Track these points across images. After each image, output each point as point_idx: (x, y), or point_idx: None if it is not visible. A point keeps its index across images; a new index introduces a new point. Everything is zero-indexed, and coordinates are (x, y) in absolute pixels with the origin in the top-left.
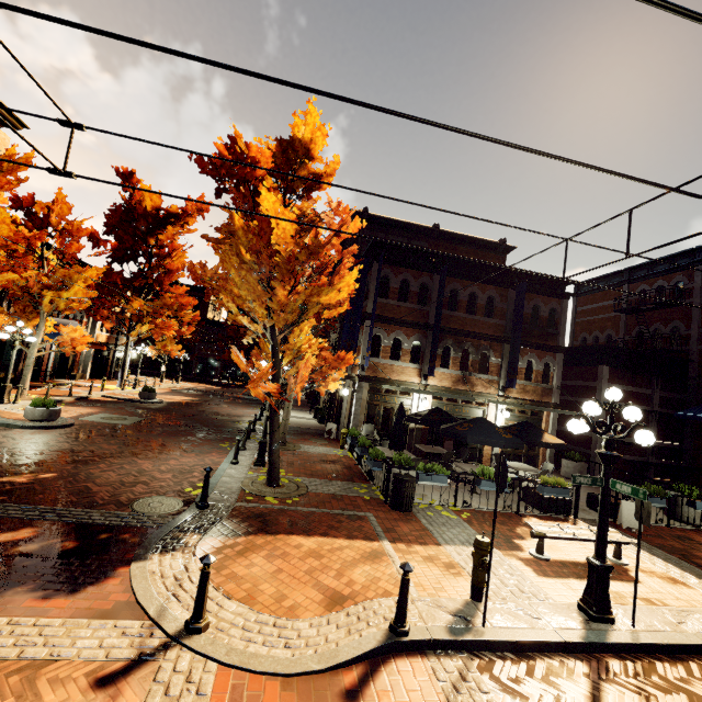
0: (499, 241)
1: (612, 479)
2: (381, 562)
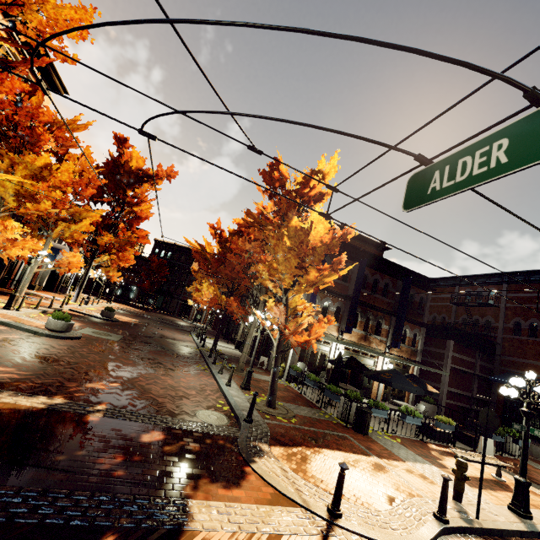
0: (381, 243)
1: (531, 427)
2: (386, 472)
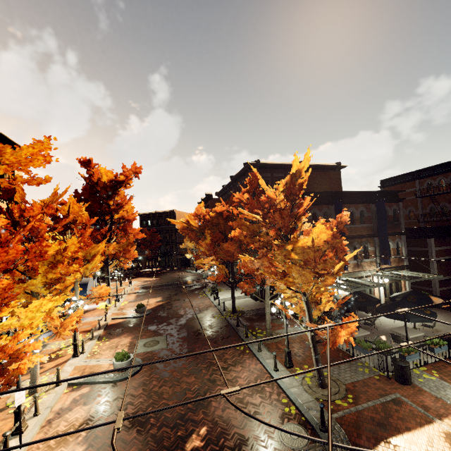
0: (336, 164)
1: None
2: None
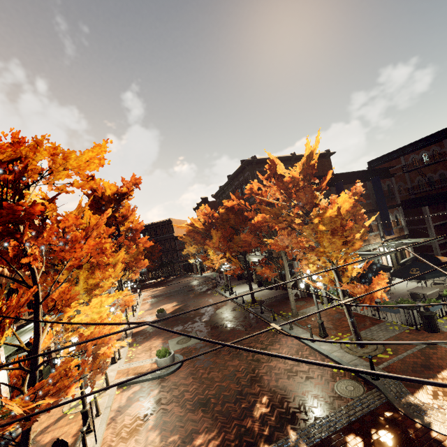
0: (325, 151)
1: None
2: None
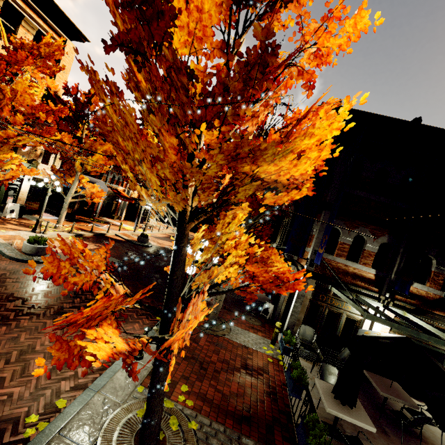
0: None
1: None
2: None
